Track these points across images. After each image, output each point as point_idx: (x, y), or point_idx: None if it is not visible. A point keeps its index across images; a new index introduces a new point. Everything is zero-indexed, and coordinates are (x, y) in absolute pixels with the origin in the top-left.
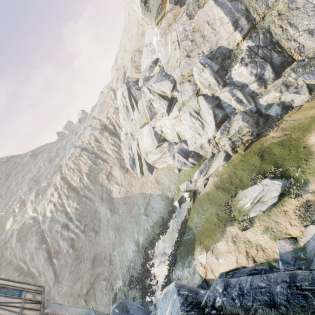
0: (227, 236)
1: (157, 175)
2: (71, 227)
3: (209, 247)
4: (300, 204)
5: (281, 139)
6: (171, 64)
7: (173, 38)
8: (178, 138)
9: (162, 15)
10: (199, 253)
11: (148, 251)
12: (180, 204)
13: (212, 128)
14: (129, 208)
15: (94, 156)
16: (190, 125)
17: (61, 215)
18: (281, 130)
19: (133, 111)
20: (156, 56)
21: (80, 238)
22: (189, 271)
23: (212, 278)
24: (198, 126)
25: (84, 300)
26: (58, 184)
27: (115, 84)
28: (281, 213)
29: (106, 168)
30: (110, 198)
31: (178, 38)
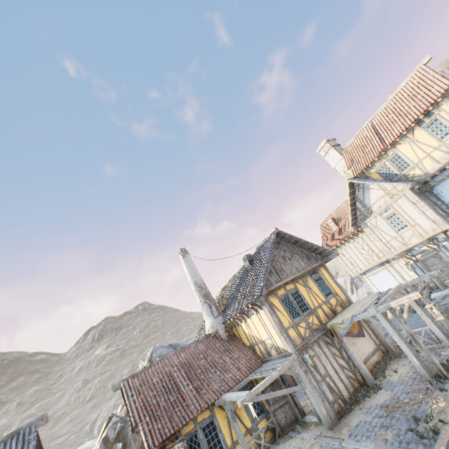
0: None
1: None
2: None
3: None
4: None
5: None
6: None
7: None
8: None
9: None
10: None
11: None
12: None
13: None
14: None
15: None
16: None
17: None
18: None
19: (351, 294)
20: None
21: None
22: None
23: None
24: None
25: None
26: None
27: None
28: None
29: None
30: None
31: None
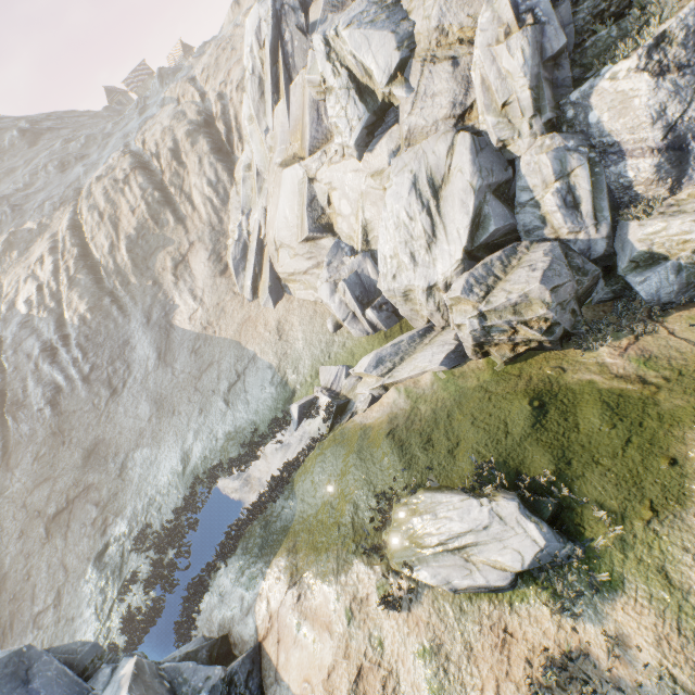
0: (345, 584)
1: (286, 314)
2: (63, 358)
3: (301, 578)
4: (557, 647)
5: (624, 387)
6: None
7: None
8: (363, 238)
9: None
10: (278, 573)
11: (199, 488)
12: (303, 417)
13: (454, 256)
14: (199, 368)
15: (158, 198)
16: (401, 218)
17: (47, 320)
18: (640, 357)
19: (273, 104)
20: None
21: (75, 392)
22: (243, 599)
23: (272, 658)
24: (420, 232)
25: (45, 528)
26: (60, 238)
27: None
28: (494, 630)
29: (178, 242)
30: (168, 324)
31: None
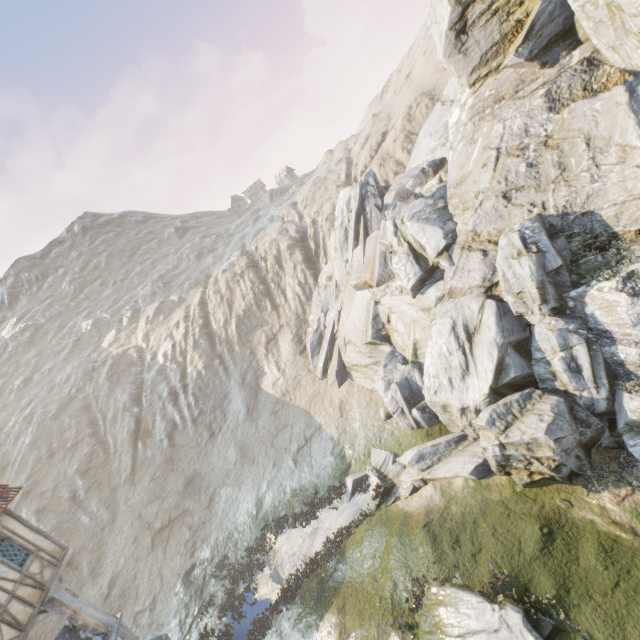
0: None
1: (348, 395)
2: (181, 401)
3: (347, 636)
4: None
5: (618, 533)
6: (463, 194)
7: (491, 136)
8: (413, 352)
9: (491, 67)
10: (329, 628)
11: (267, 533)
12: (356, 490)
13: (482, 390)
14: (276, 427)
15: (262, 290)
16: (442, 351)
17: (175, 371)
18: (633, 510)
19: (353, 247)
20: (444, 153)
21: (186, 430)
22: None
23: None
24: (456, 364)
25: (151, 539)
26: (192, 310)
27: (358, 151)
28: None
29: (271, 324)
30: (257, 386)
31: (502, 144)
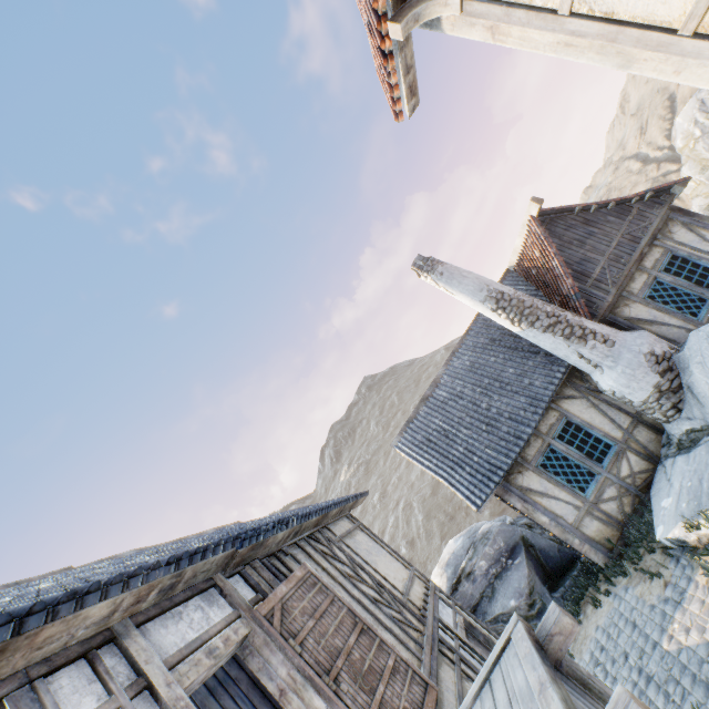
0: None
1: None
2: None
3: None
4: None
5: None
6: None
7: None
8: None
9: None
10: None
11: None
12: None
13: None
14: None
15: None
16: None
17: None
18: None
19: None
20: None
21: None
22: None
23: None
24: None
25: None
26: None
27: (637, 142)
28: None
29: None
30: None
31: None
